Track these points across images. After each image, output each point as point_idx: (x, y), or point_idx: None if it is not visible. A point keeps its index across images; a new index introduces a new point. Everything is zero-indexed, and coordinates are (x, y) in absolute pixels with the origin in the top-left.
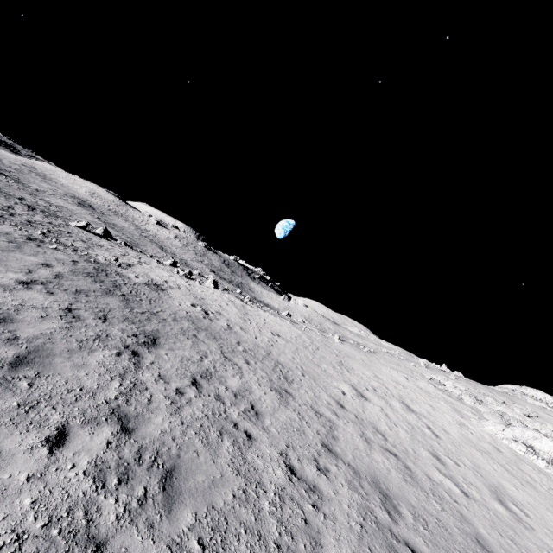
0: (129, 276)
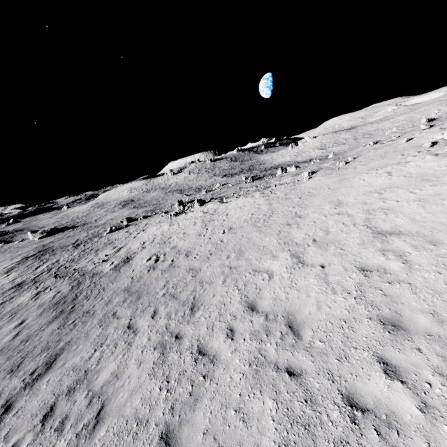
0: (102, 270)
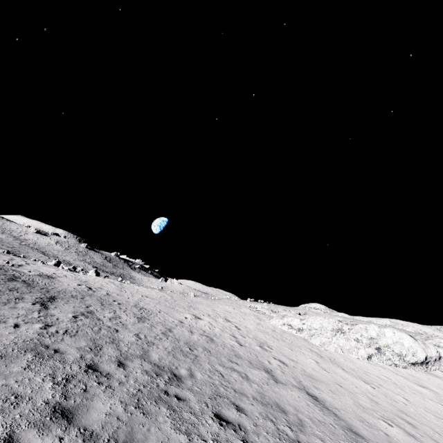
0: (23, 271)
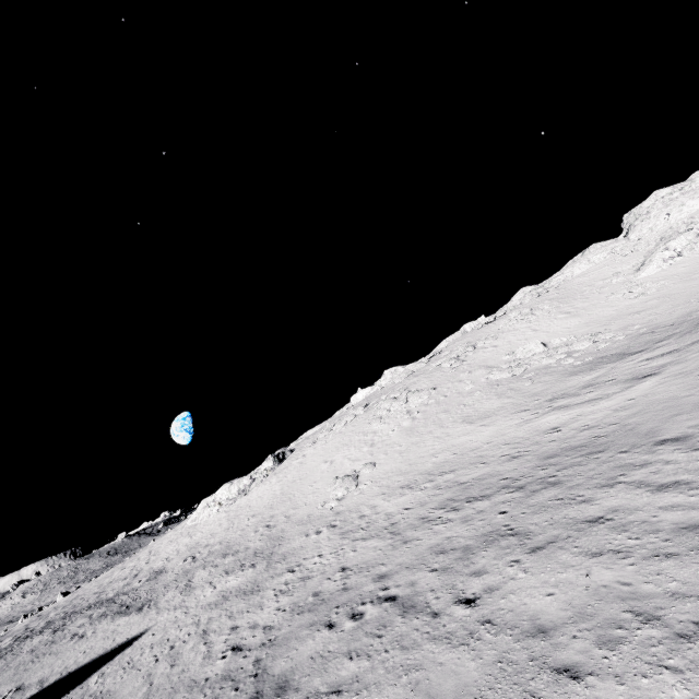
0: None
